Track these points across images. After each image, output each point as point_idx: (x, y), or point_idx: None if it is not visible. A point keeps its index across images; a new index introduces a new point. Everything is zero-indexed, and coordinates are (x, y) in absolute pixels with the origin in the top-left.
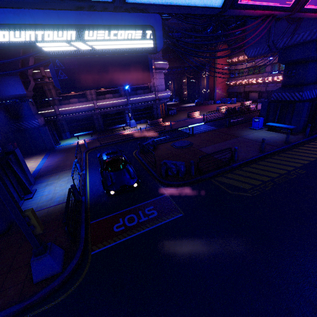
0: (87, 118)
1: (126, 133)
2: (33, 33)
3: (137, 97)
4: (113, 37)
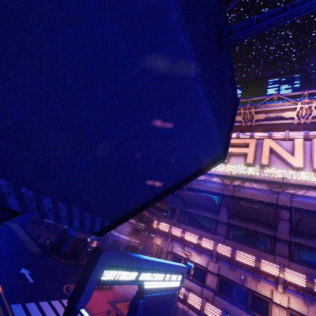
0: None
1: None
2: None
3: None
4: None
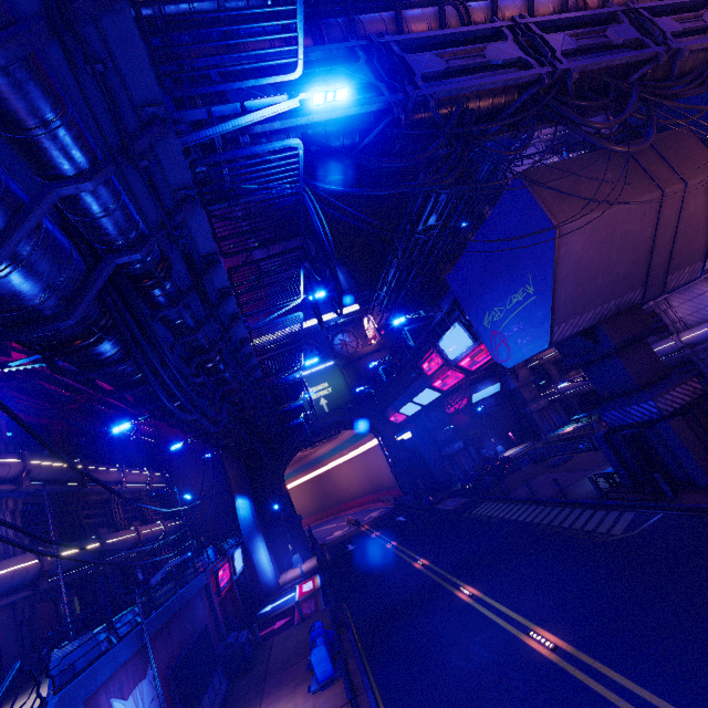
0: (595, 391)
1: None
2: (402, 436)
3: None
4: (407, 435)
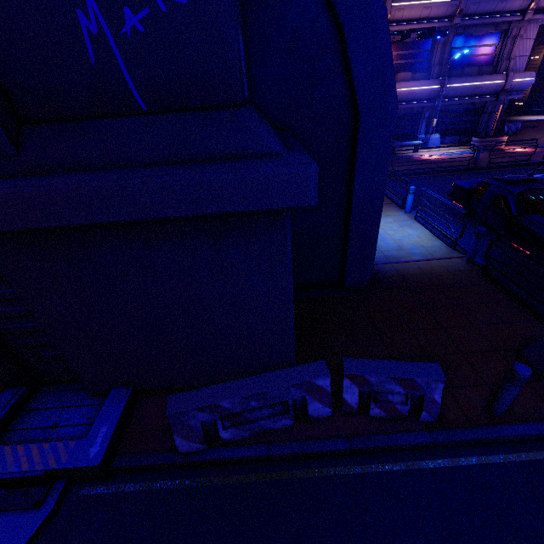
0: None
1: (428, 158)
2: None
3: (463, 83)
4: None
